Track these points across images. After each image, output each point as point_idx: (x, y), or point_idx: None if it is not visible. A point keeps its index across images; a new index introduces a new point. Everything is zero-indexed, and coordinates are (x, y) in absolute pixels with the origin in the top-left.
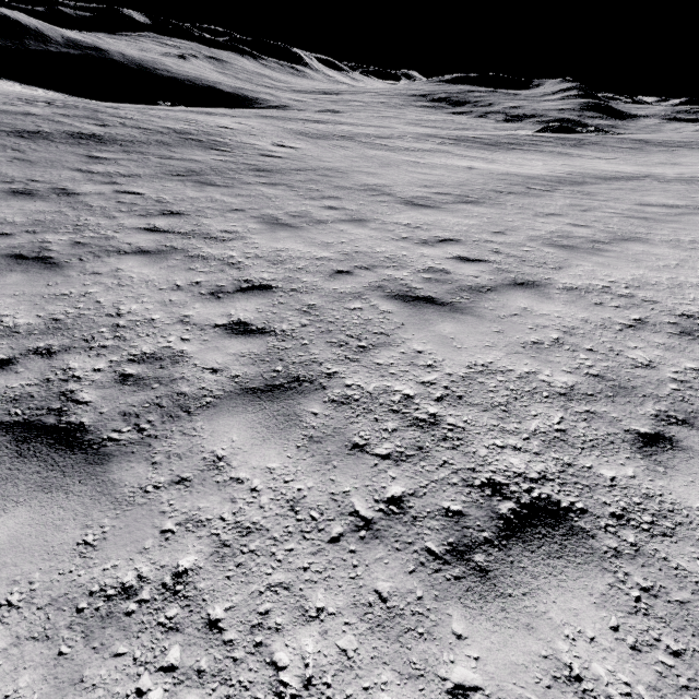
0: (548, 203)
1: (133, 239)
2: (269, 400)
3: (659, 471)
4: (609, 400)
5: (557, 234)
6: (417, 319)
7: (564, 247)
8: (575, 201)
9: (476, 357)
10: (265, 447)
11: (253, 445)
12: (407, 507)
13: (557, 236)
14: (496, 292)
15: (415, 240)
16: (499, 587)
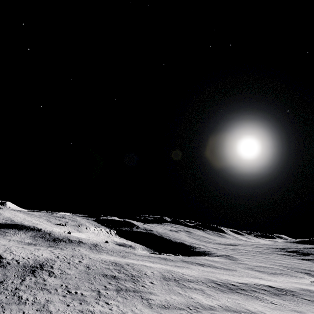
0: (177, 311)
1: (99, 301)
2: None
3: None
4: None
5: None
6: None
7: None
8: (185, 312)
9: None
10: None
11: None
12: None
13: None
14: None
15: (132, 311)
16: None
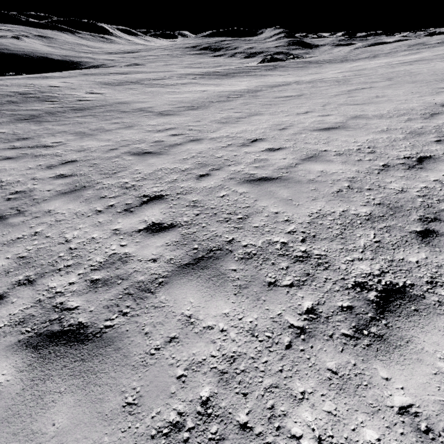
0: (232, 104)
1: (3, 154)
2: (71, 194)
3: (199, 182)
4: (198, 169)
5: (224, 117)
6: (141, 160)
7: (223, 123)
8: (245, 101)
9: (159, 167)
10: (68, 204)
11: (64, 205)
12: (114, 206)
13: (224, 118)
14: (181, 145)
15: (154, 131)
16: (135, 213)
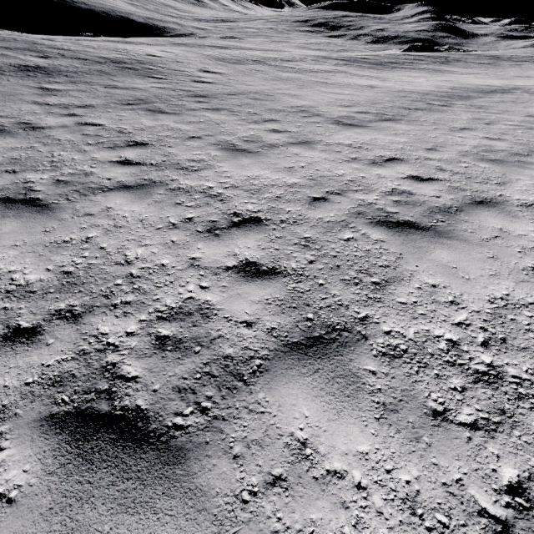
0: (455, 118)
1: (111, 174)
2: (318, 357)
3: None
4: None
5: (481, 148)
6: (411, 247)
7: (494, 161)
8: (475, 115)
9: (490, 289)
10: (343, 422)
11: (329, 420)
12: None
13: (482, 150)
14: (464, 212)
15: (365, 161)
16: None
